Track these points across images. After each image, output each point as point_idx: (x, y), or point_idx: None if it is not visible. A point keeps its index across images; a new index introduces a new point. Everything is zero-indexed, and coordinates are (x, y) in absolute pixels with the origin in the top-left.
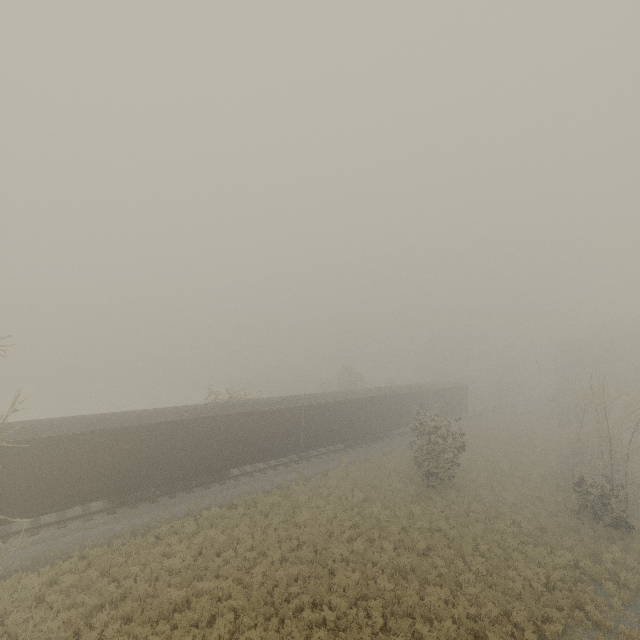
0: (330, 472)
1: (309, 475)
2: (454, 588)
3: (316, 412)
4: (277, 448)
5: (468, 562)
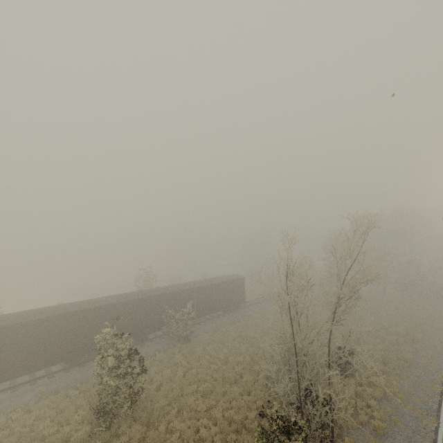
0: None
1: None
2: None
3: None
4: None
5: None
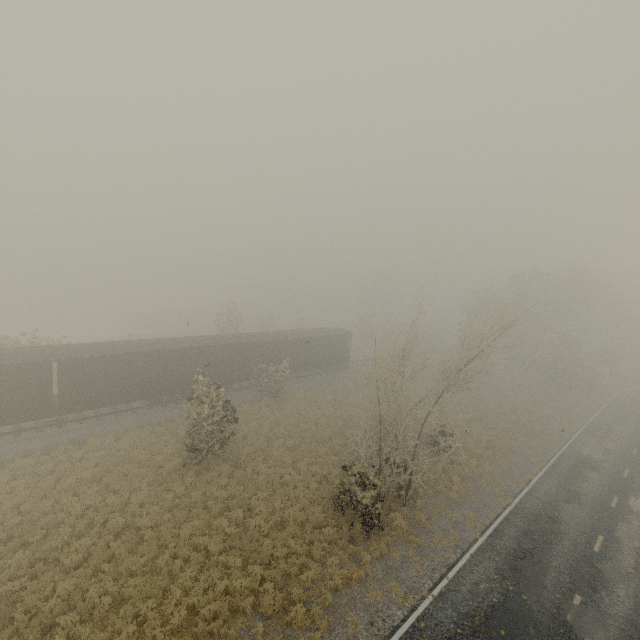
0: (91, 439)
1: (61, 443)
2: (30, 638)
3: (81, 367)
4: (5, 413)
5: (106, 588)
